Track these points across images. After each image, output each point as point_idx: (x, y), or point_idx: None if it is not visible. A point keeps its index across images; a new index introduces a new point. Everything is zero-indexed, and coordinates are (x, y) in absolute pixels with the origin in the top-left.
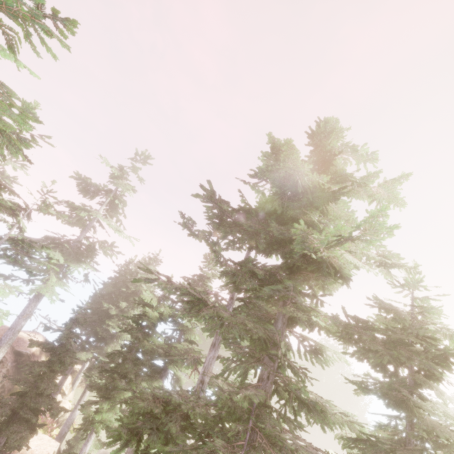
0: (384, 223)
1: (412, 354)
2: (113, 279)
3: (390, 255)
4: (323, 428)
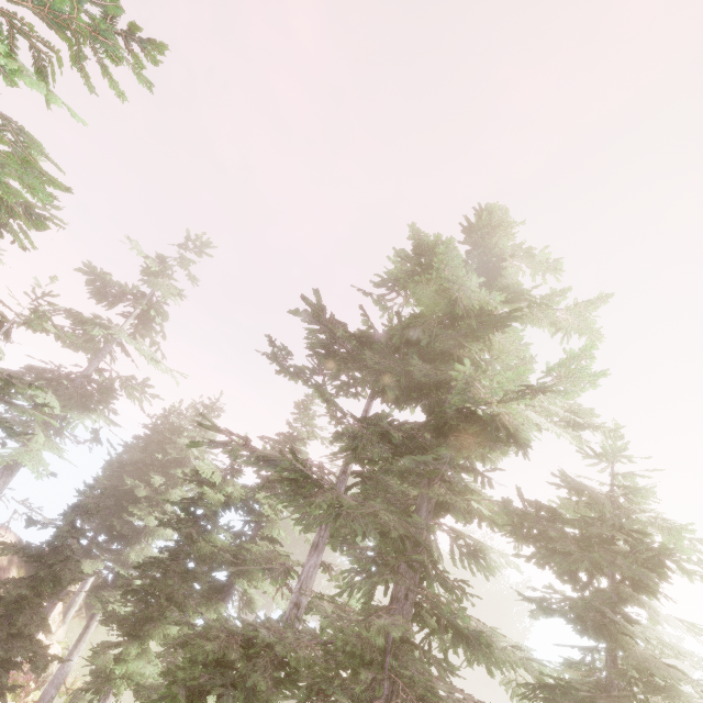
0: (587, 368)
1: (616, 556)
2: (143, 439)
3: (581, 410)
4: (489, 670)
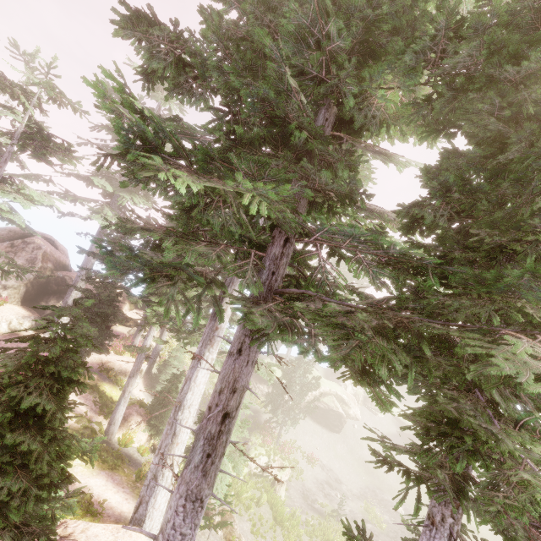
0: None
1: None
2: None
3: None
4: (370, 217)
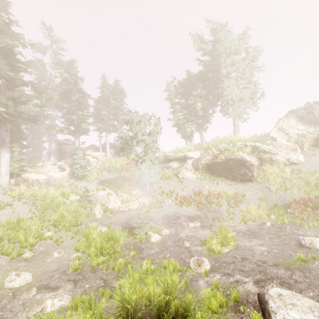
0: None
1: None
2: None
3: None
4: None
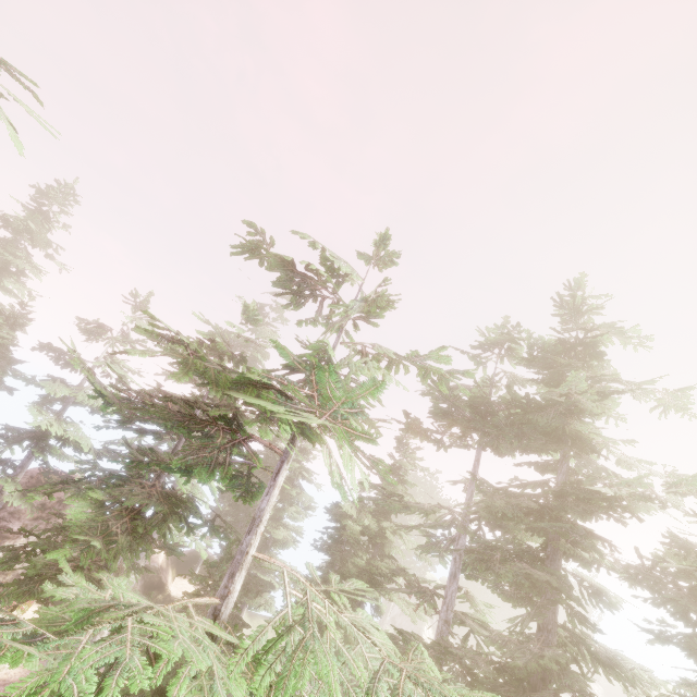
0: None
1: None
2: None
3: (680, 475)
4: (625, 685)
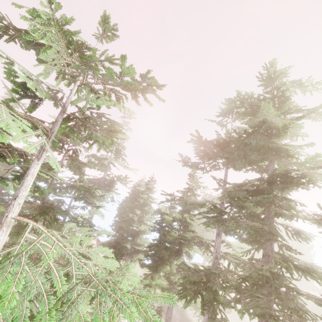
0: None
1: None
2: (129, 198)
3: None
4: (317, 282)
